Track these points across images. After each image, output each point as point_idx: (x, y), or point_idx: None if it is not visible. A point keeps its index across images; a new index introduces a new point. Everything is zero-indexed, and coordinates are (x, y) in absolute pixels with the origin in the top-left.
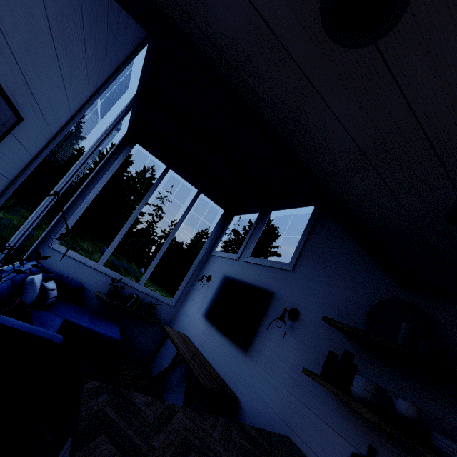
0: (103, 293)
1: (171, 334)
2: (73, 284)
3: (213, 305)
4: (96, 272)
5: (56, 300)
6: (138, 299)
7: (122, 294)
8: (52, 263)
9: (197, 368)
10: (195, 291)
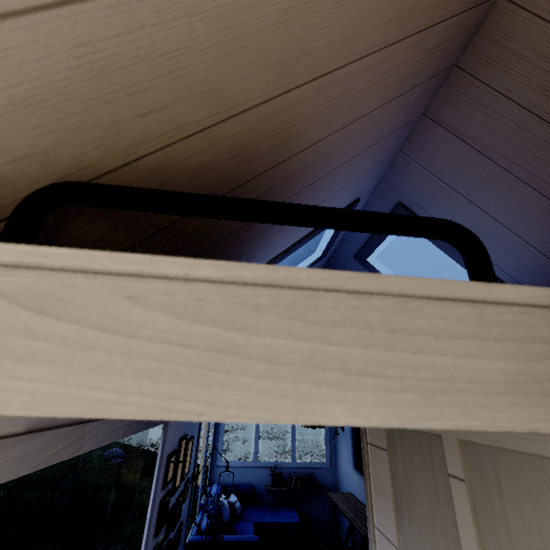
0: (270, 484)
1: (334, 499)
2: (245, 488)
3: (355, 455)
4: (256, 469)
5: (241, 508)
6: (297, 477)
7: (284, 478)
8: (224, 478)
9: (359, 523)
10: (339, 444)
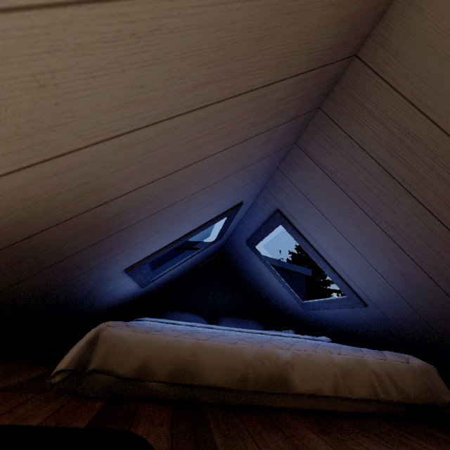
0: None
1: None
2: None
3: None
4: None
5: None
6: None
7: None
8: None
9: None
10: None
